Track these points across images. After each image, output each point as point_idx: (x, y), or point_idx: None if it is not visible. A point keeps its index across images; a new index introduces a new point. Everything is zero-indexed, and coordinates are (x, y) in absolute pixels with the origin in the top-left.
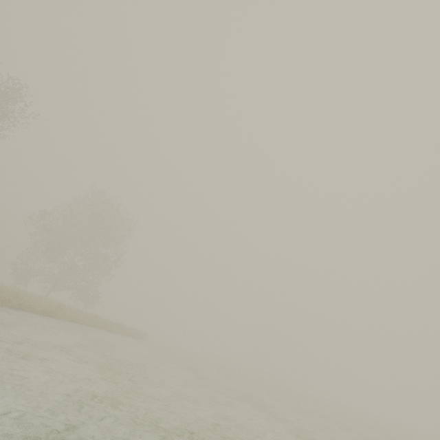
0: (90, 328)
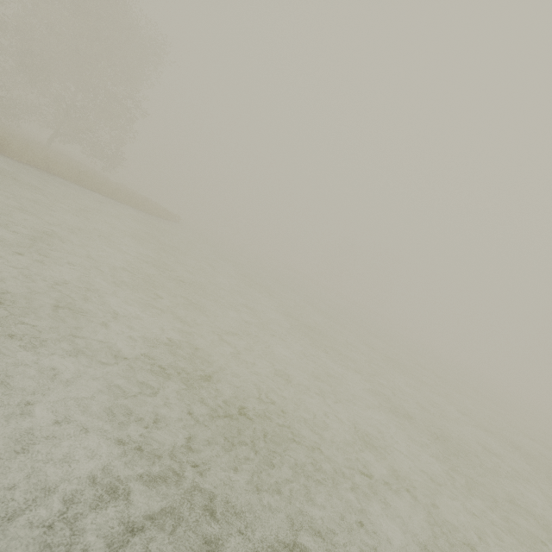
0: (64, 182)
